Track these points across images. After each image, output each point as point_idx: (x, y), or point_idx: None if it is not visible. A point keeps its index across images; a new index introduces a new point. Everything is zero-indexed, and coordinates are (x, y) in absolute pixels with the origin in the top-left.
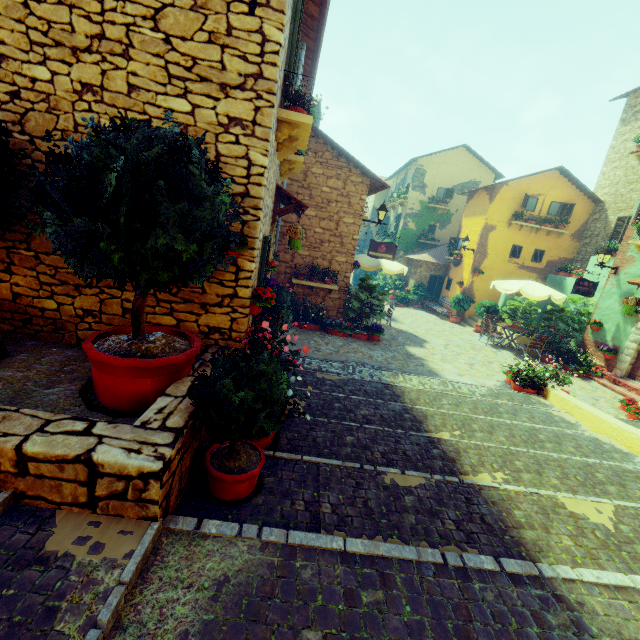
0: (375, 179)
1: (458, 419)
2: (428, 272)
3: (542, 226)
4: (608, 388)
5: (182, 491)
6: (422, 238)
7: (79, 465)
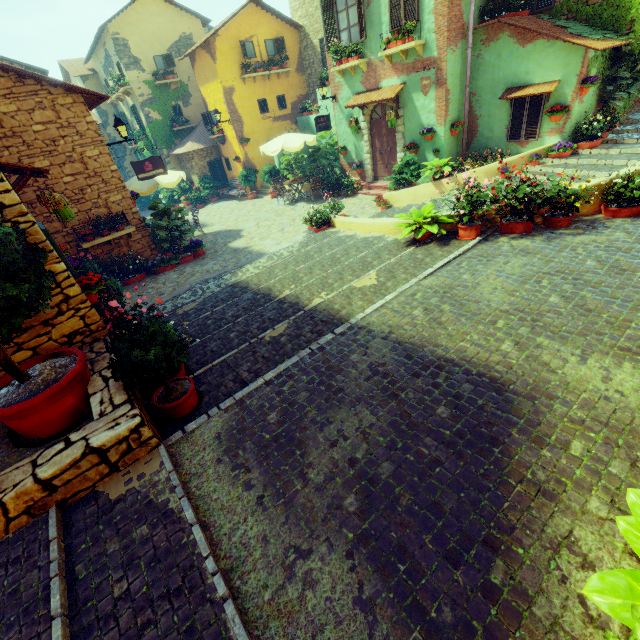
0: (87, 92)
1: (290, 277)
2: (203, 161)
3: (270, 71)
4: (368, 195)
5: (157, 430)
6: (175, 125)
7: (88, 457)
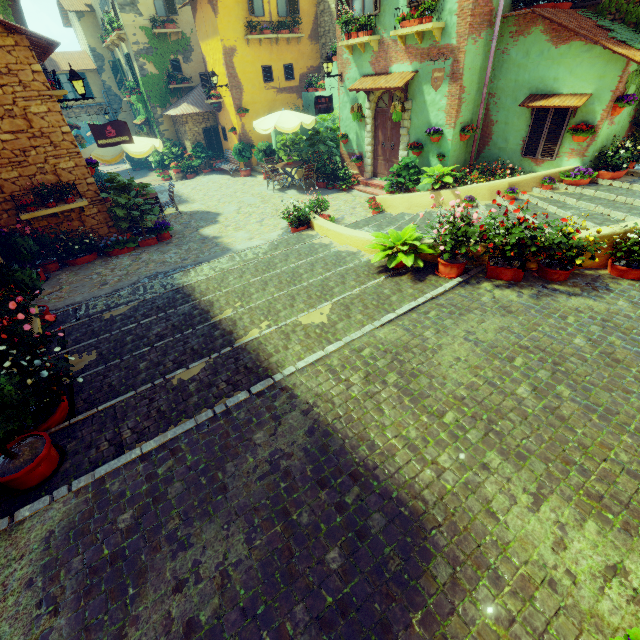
0: (32, 35)
1: (239, 291)
2: (198, 126)
3: (279, 34)
4: (363, 192)
5: None
6: (172, 82)
7: None
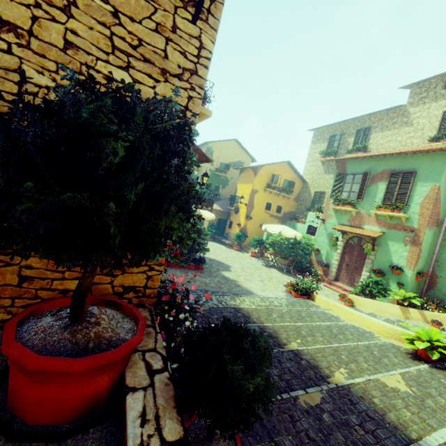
0: (202, 155)
1: (292, 329)
2: (217, 216)
3: (281, 193)
4: (328, 287)
5: None
6: (211, 193)
7: None
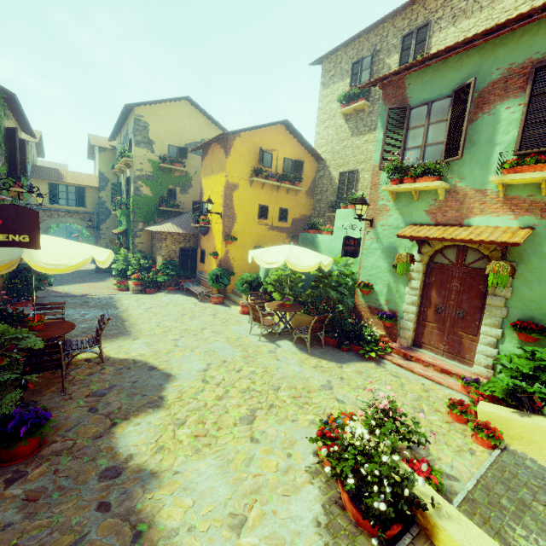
0: None
1: None
2: (176, 245)
3: (282, 183)
4: (405, 369)
5: None
6: (163, 205)
7: None
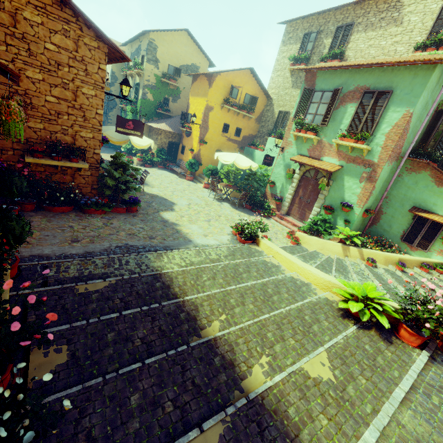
0: (114, 47)
1: (220, 298)
2: (167, 139)
3: (241, 111)
4: (279, 222)
5: None
6: (159, 109)
7: None
